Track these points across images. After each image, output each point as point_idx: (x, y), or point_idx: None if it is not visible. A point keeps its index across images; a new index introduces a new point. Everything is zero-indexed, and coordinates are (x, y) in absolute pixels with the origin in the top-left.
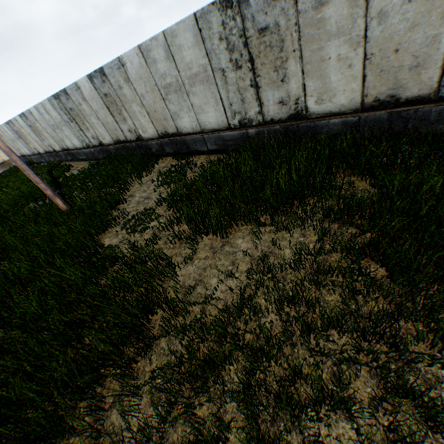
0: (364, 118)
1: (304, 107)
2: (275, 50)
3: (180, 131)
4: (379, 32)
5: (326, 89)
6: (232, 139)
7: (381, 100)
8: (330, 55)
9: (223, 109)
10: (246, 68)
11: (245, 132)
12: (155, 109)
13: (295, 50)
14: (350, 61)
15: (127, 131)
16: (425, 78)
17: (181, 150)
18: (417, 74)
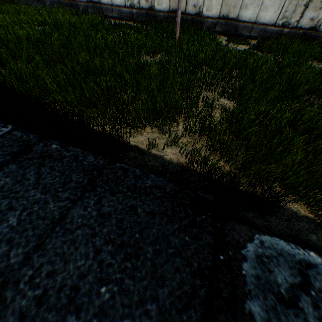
0: None
1: (318, 25)
2: None
3: (239, 18)
4: None
5: None
6: (270, 33)
7: None
8: None
9: (278, 13)
10: None
11: (282, 30)
12: None
13: None
14: None
15: (192, 6)
16: None
17: (228, 32)
18: None
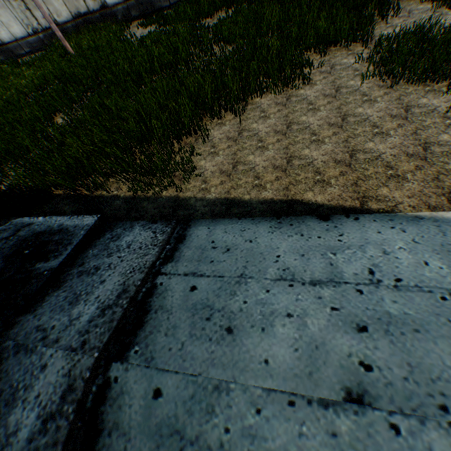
0: None
1: None
2: None
3: None
4: None
5: None
6: None
7: None
8: None
9: None
10: None
11: None
12: None
13: None
14: None
15: (91, 0)
16: None
17: (147, 12)
18: None
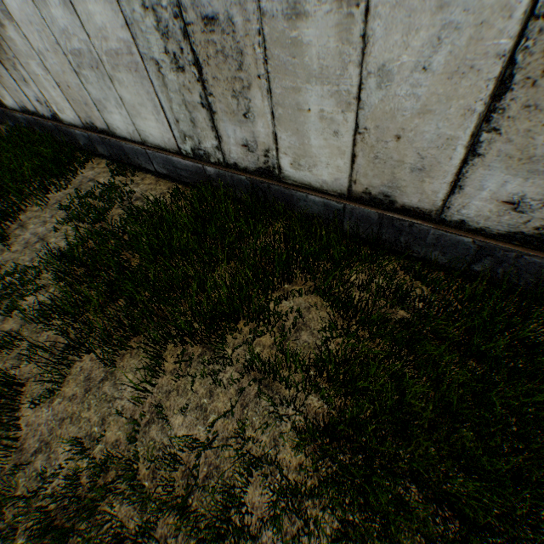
0: (351, 209)
1: (276, 165)
2: (230, 62)
3: (113, 130)
4: (378, 98)
5: (305, 151)
6: (185, 170)
7: (374, 195)
8: (310, 105)
9: (167, 123)
10: (192, 74)
11: (202, 167)
12: (67, 83)
13: (260, 75)
14: (337, 126)
15: (36, 100)
16: (430, 188)
17: (120, 158)
18: (420, 180)
